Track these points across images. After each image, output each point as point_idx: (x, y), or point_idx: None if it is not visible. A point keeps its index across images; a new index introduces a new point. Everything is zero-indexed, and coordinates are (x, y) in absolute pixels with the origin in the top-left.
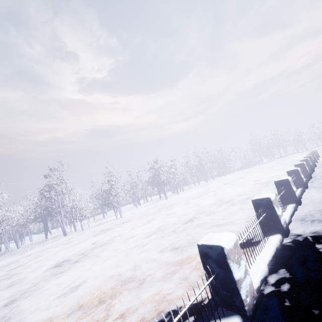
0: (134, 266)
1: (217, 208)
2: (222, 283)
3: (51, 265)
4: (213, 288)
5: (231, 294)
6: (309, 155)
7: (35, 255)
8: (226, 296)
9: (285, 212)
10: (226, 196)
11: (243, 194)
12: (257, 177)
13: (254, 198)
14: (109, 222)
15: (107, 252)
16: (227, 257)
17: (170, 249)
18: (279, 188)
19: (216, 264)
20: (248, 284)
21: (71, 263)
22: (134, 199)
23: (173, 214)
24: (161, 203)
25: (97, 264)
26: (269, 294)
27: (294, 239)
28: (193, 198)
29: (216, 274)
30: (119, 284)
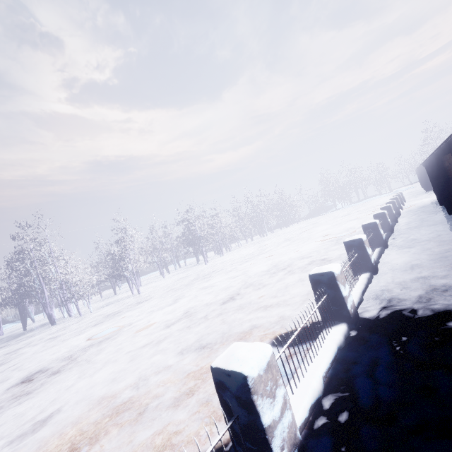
0: (137, 381)
1: (270, 278)
2: (245, 431)
3: (18, 380)
4: (234, 434)
5: (258, 447)
6: (392, 200)
7: (0, 361)
8: (250, 451)
9: (356, 287)
10: (283, 260)
11: (306, 256)
12: (327, 230)
13: (312, 272)
14: (121, 301)
15: (106, 355)
16: (252, 392)
17: (195, 348)
18: (350, 252)
19: (236, 402)
20: (286, 425)
21: (49, 376)
22: (159, 266)
23: (210, 288)
24: (198, 269)
25: (85, 377)
26: (320, 430)
27: (364, 330)
28: (241, 263)
29: (236, 419)
30: (109, 414)
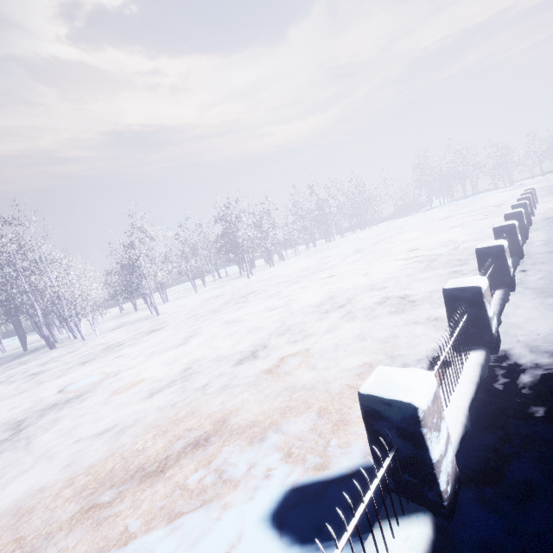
0: (38, 534)
1: (317, 322)
2: None
3: None
4: None
5: None
6: (523, 202)
7: None
8: None
9: (457, 388)
10: (345, 287)
11: (379, 285)
12: (415, 240)
13: (367, 388)
14: (135, 324)
15: (55, 435)
16: None
17: (156, 469)
18: (454, 308)
19: None
20: None
21: None
22: (189, 278)
23: (236, 324)
24: (237, 284)
25: (0, 484)
26: None
27: (472, 550)
28: (290, 283)
29: None
30: None
